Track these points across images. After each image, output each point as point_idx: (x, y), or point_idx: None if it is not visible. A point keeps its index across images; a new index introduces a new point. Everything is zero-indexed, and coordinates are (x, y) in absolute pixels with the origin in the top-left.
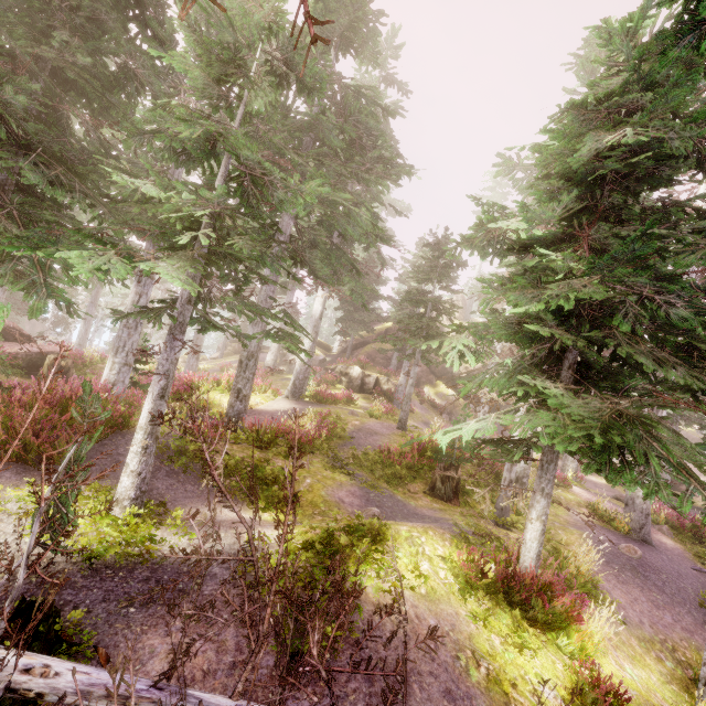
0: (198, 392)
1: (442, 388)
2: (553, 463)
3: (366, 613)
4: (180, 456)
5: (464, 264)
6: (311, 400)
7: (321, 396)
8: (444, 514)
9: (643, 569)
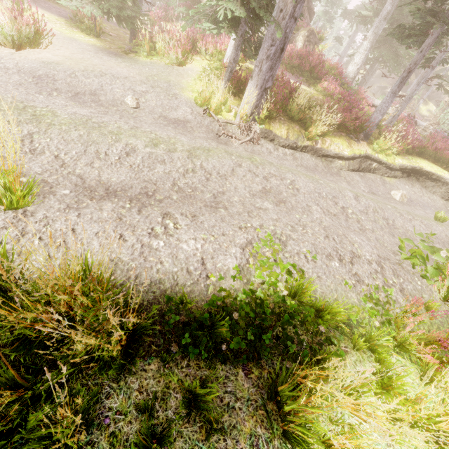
0: None
1: (430, 106)
2: None
3: None
4: None
5: None
6: None
7: None
8: None
9: None
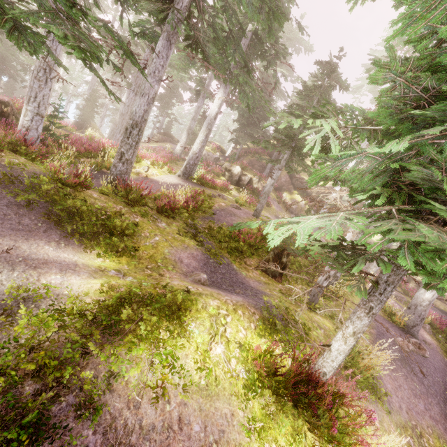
0: (101, 153)
1: (296, 196)
2: (391, 284)
3: (110, 415)
4: (30, 191)
5: (347, 87)
6: (197, 182)
7: (204, 180)
8: (265, 288)
9: (410, 361)
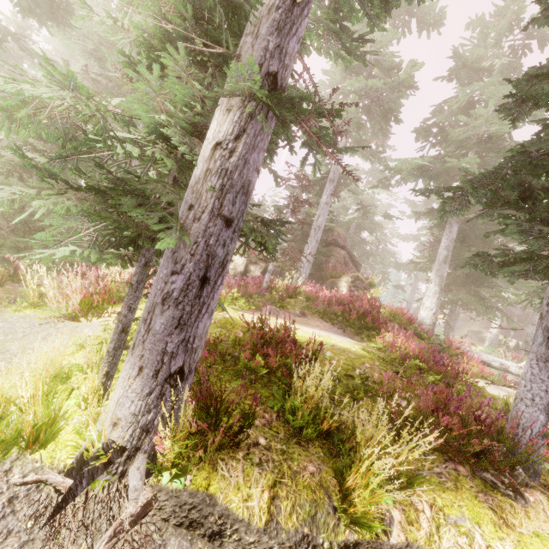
0: None
1: None
2: None
3: None
4: None
5: None
6: None
7: None
8: None
9: None
